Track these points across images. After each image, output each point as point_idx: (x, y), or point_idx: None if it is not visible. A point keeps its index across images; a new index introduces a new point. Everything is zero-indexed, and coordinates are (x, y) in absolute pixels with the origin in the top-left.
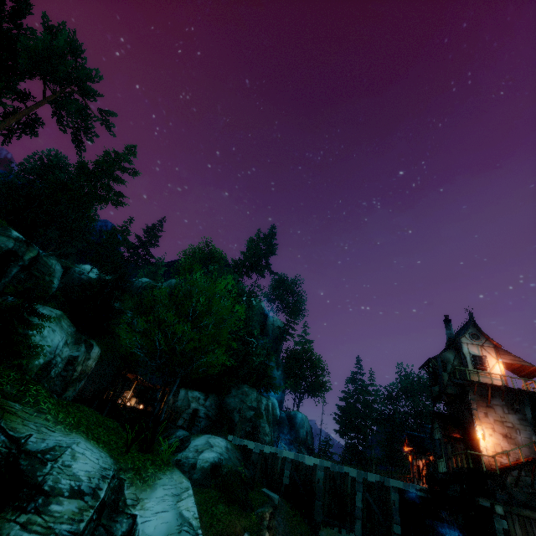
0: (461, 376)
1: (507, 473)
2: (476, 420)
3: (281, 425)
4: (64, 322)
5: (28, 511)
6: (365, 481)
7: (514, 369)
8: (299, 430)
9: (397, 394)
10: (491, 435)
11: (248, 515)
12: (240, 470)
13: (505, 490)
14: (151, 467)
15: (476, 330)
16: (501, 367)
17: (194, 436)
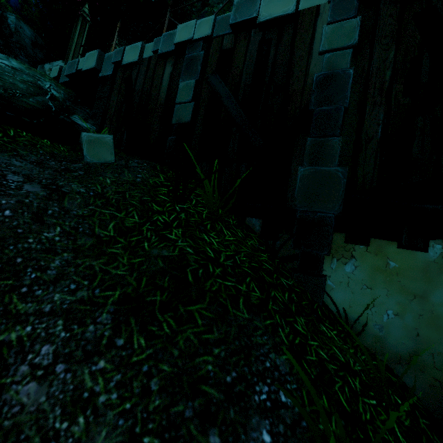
0: None
1: None
2: None
3: None
4: None
5: None
6: None
7: None
8: None
9: None
10: None
11: None
12: None
13: None
14: None
15: None
16: None
17: None
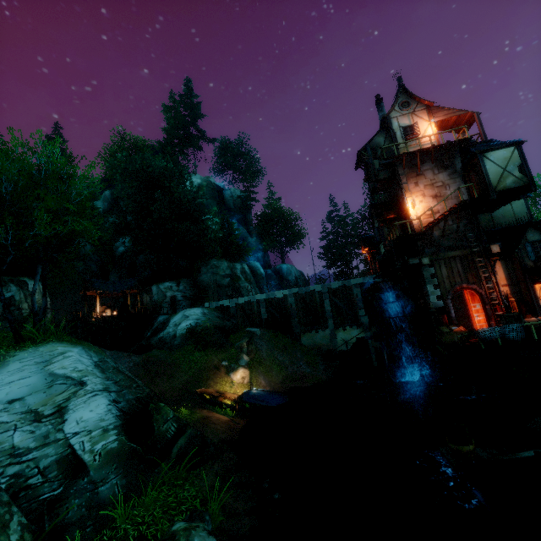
0: (389, 155)
1: (433, 228)
2: (407, 193)
3: (270, 281)
4: None
5: None
6: (330, 290)
7: (451, 127)
8: (288, 278)
9: (369, 213)
10: (421, 201)
11: (227, 350)
12: (221, 324)
13: (433, 244)
14: (3, 351)
15: (407, 96)
16: (433, 128)
17: (173, 316)
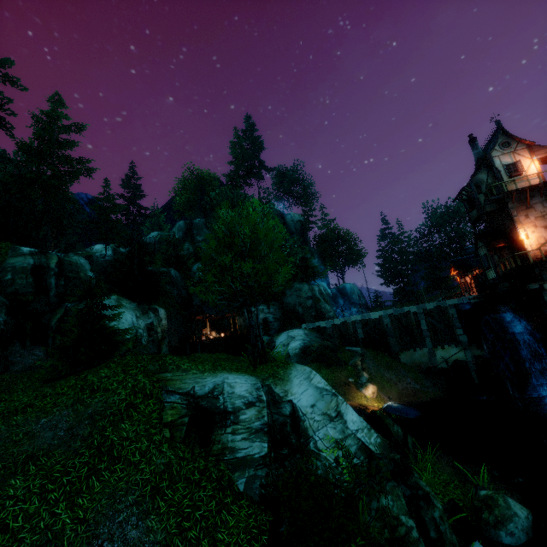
0: (497, 191)
1: None
2: (518, 225)
3: (336, 300)
4: (124, 302)
5: (229, 425)
6: (425, 310)
7: None
8: (352, 297)
9: (428, 231)
10: (533, 232)
11: (345, 368)
12: (323, 343)
13: None
14: (279, 370)
15: (506, 137)
16: (536, 165)
17: (276, 337)
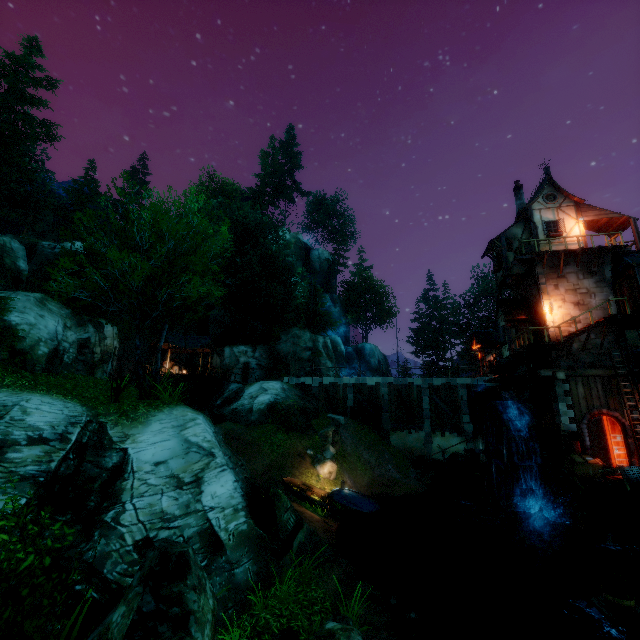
0: (528, 250)
1: (573, 339)
2: (544, 295)
3: (350, 360)
4: (51, 304)
5: None
6: (431, 386)
7: (600, 228)
8: (370, 361)
9: (474, 300)
10: (560, 307)
11: (310, 437)
12: (301, 404)
13: (571, 357)
14: (143, 408)
15: (553, 189)
16: (581, 227)
17: (248, 386)
